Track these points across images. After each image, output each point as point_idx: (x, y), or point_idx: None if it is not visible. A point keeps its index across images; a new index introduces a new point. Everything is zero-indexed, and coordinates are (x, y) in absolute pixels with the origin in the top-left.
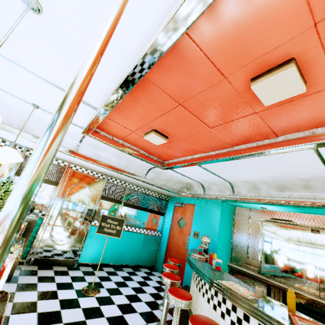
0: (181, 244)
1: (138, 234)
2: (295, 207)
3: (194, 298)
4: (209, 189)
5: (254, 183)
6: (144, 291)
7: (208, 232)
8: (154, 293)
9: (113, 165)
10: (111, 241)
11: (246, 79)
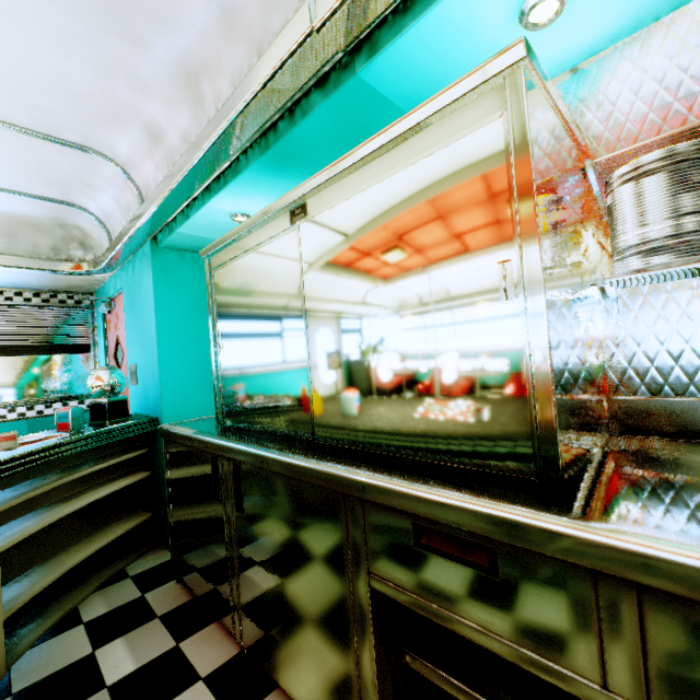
0: None
1: None
2: (264, 155)
3: None
4: (108, 217)
5: (134, 112)
6: None
7: (145, 355)
8: None
9: None
10: None
11: None
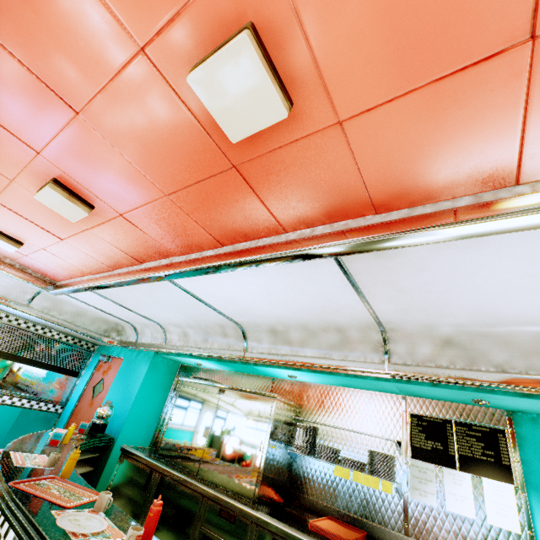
0: None
1: (6, 408)
2: (218, 361)
3: None
4: (143, 334)
5: (183, 327)
6: None
7: (123, 401)
8: None
9: None
10: None
11: (36, 188)
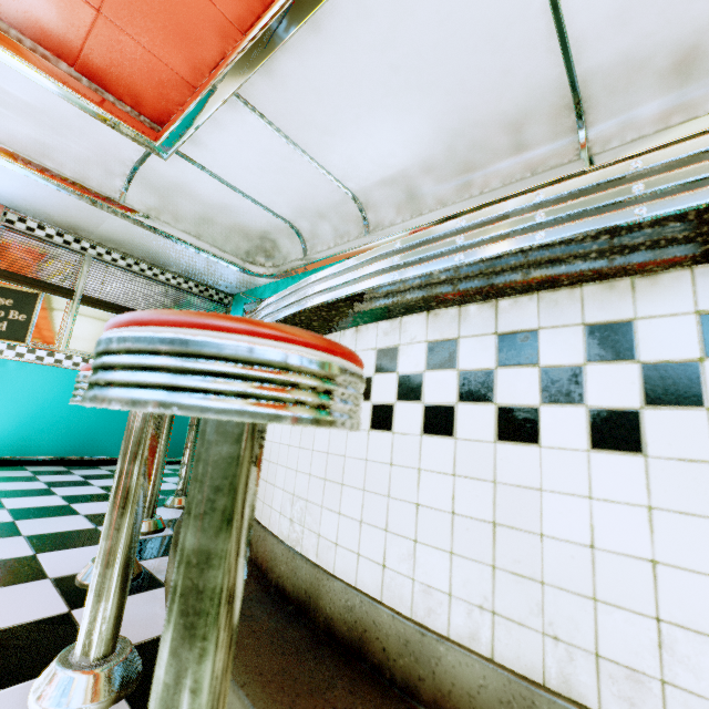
0: None
1: None
2: None
3: None
4: (314, 238)
5: (408, 181)
6: None
7: None
8: (170, 489)
9: None
10: (51, 399)
11: None
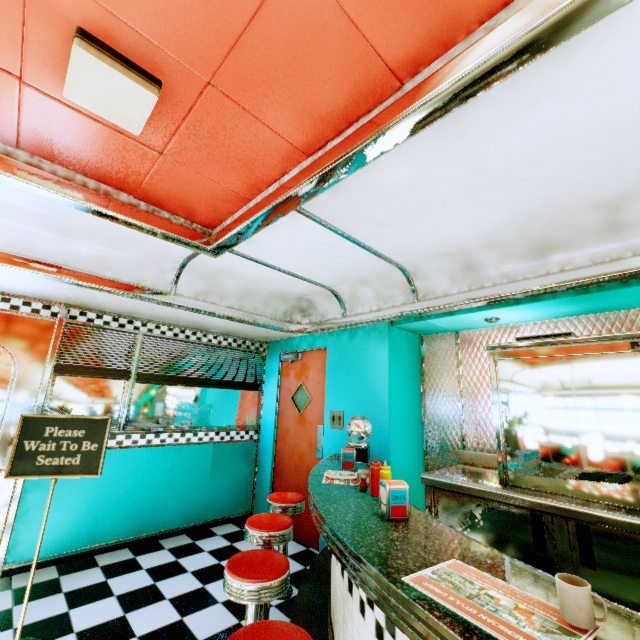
0: (304, 448)
1: (194, 448)
2: (579, 295)
3: (340, 610)
4: (354, 300)
5: (466, 254)
6: (211, 598)
7: (364, 407)
8: None
9: (49, 261)
10: (115, 481)
11: None
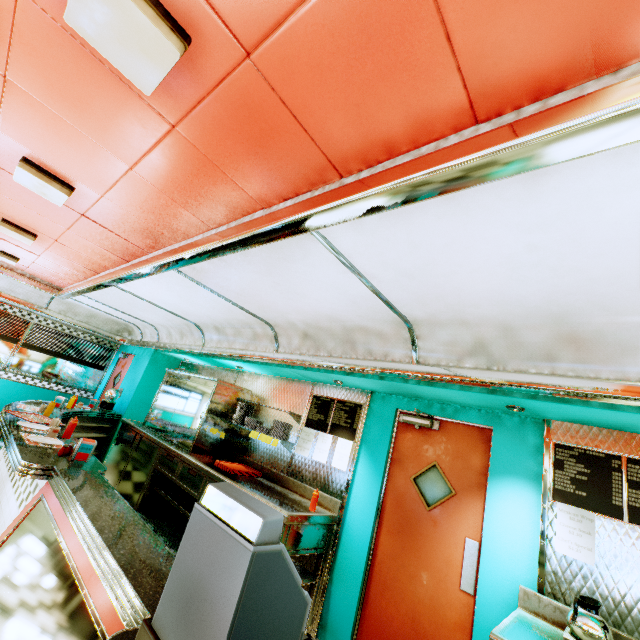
0: None
1: (46, 391)
2: (193, 356)
3: None
4: (145, 333)
5: (167, 327)
6: None
7: (130, 388)
8: None
9: None
10: None
11: None
